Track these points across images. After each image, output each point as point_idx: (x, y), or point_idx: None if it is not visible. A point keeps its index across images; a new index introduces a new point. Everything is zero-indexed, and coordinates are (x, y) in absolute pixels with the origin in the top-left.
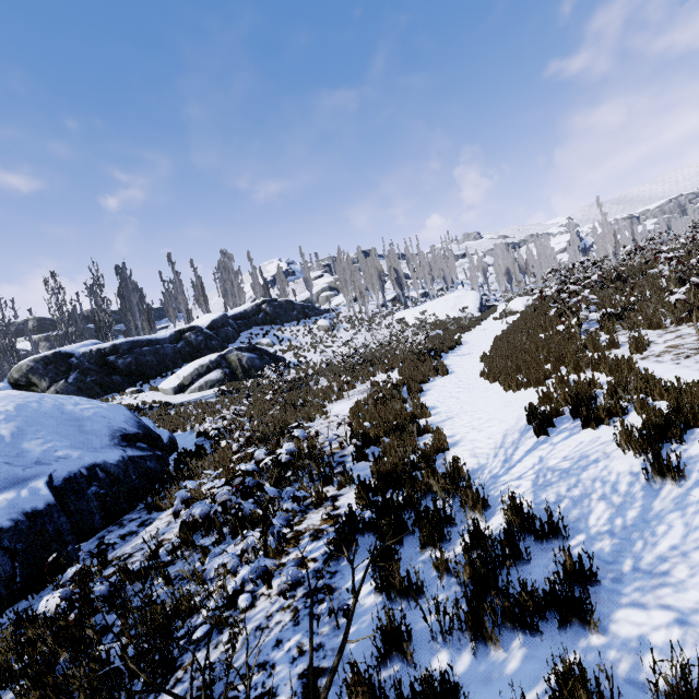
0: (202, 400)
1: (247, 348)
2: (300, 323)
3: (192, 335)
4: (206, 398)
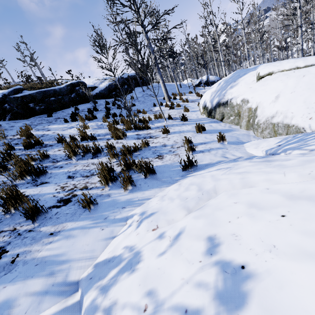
0: None
1: None
2: None
3: None
4: None
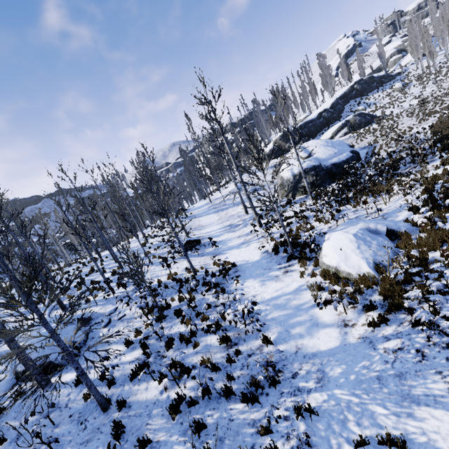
0: (344, 140)
1: (358, 114)
2: (379, 90)
3: (325, 114)
4: (345, 139)
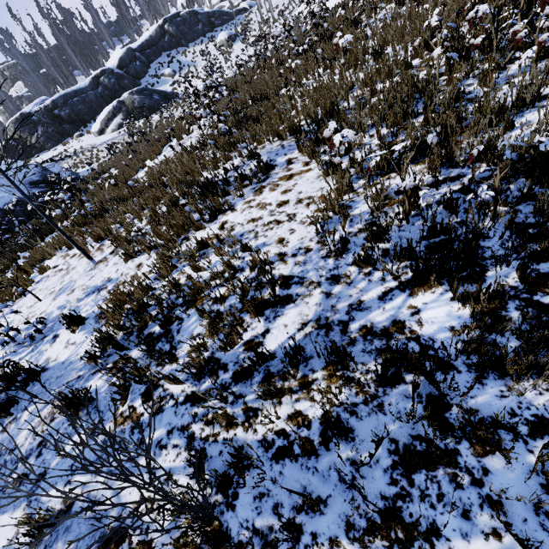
0: (110, 141)
1: (137, 91)
2: (205, 40)
3: (105, 79)
4: (113, 139)
